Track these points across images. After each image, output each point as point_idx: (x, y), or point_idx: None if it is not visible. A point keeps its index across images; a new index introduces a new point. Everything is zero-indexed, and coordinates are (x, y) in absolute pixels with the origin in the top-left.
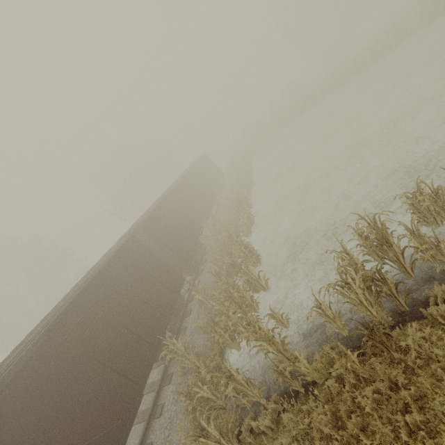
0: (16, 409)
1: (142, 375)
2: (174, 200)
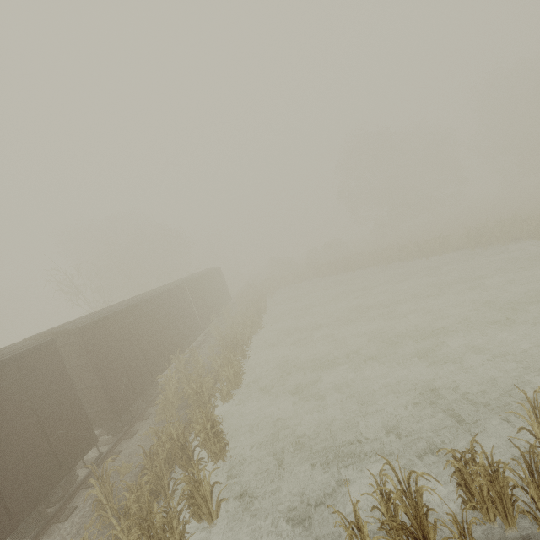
0: None
1: None
2: (151, 310)
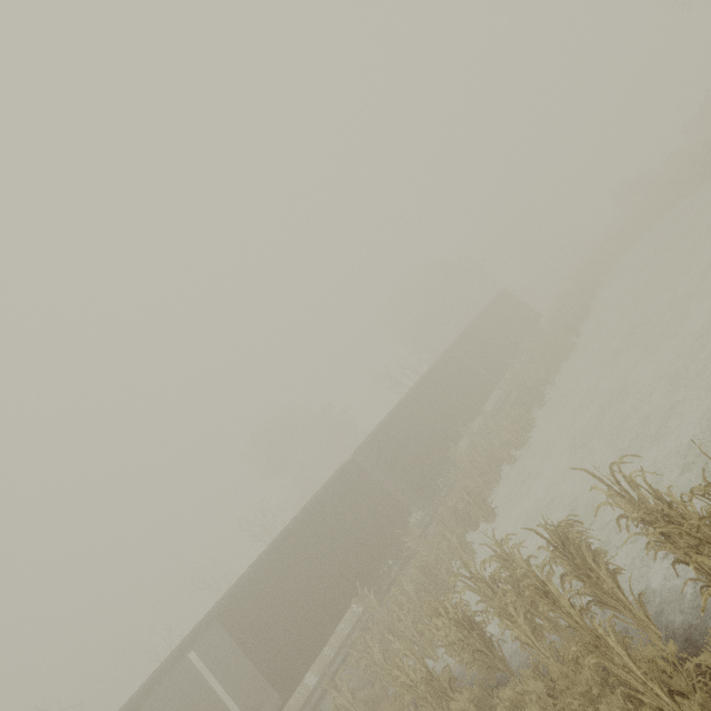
0: (248, 604)
1: (338, 613)
2: (421, 398)
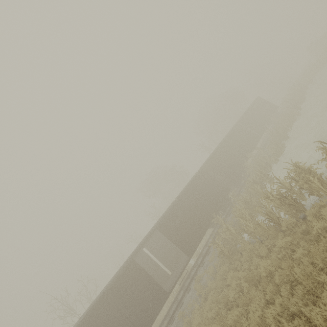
0: (168, 223)
1: (206, 227)
2: (227, 144)
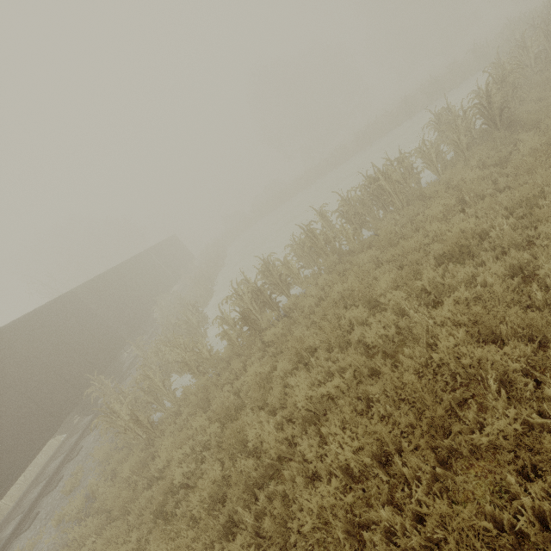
0: None
1: (62, 412)
2: (128, 270)
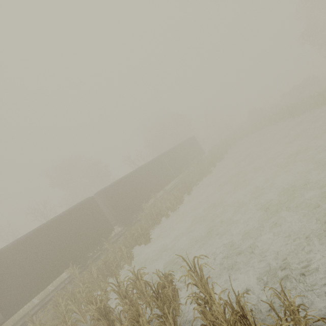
0: None
1: (56, 274)
2: (139, 175)
